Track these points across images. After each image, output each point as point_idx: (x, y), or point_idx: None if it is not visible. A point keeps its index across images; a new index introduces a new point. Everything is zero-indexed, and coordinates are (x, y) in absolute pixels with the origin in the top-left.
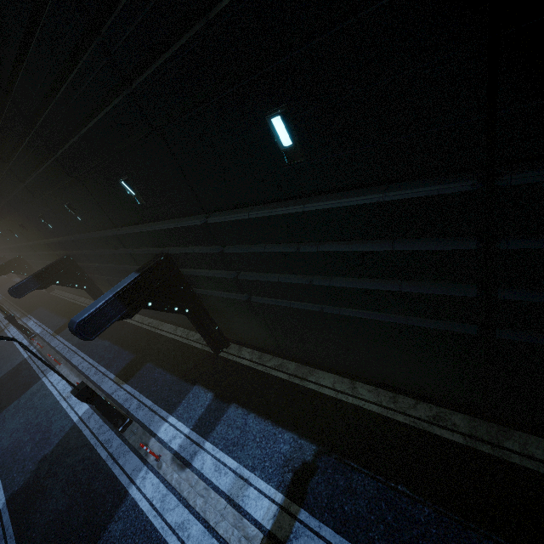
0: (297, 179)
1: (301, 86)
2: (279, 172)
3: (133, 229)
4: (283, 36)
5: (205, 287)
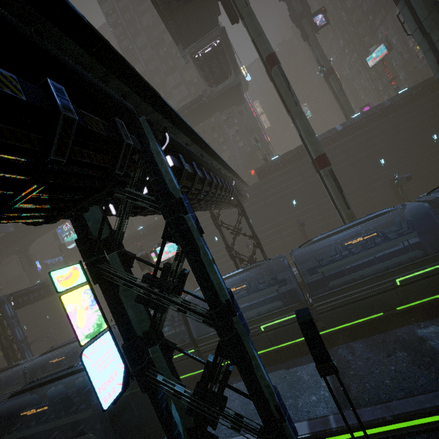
0: (437, 144)
1: (437, 131)
2: (433, 144)
3: (375, 176)
4: (437, 125)
5: (405, 185)
